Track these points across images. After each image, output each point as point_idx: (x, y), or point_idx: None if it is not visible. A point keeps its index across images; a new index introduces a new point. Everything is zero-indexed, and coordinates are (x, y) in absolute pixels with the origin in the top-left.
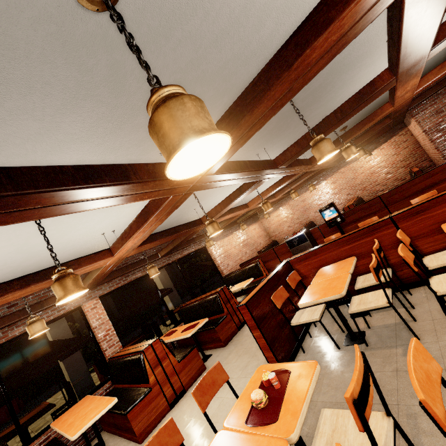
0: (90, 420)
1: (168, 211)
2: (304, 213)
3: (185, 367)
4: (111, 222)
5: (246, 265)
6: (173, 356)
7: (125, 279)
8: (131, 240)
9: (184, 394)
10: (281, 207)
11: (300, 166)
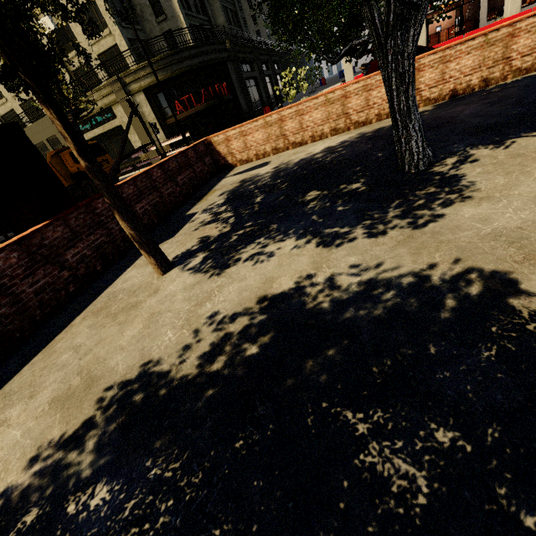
0: None
1: None
2: None
3: None
4: None
5: None
6: None
7: None
8: None
9: None
10: None
11: None
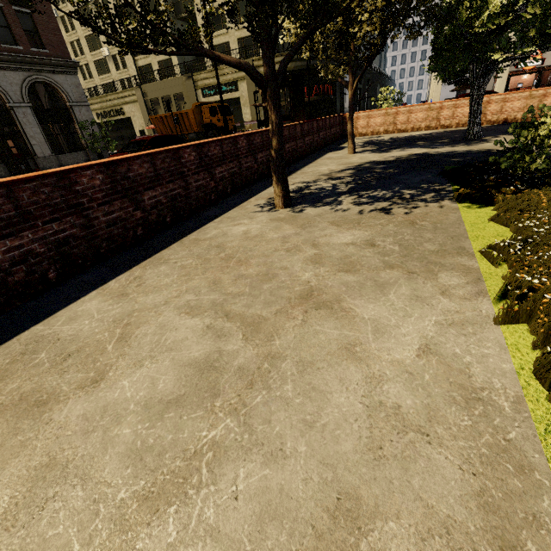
0: None
1: None
2: None
3: None
4: None
5: None
6: None
7: None
8: None
9: None
10: None
11: None
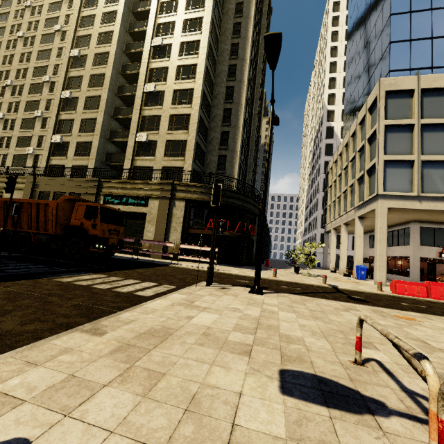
0: None
1: None
2: None
3: None
4: None
5: None
6: None
7: None
8: None
9: None
10: None
11: None
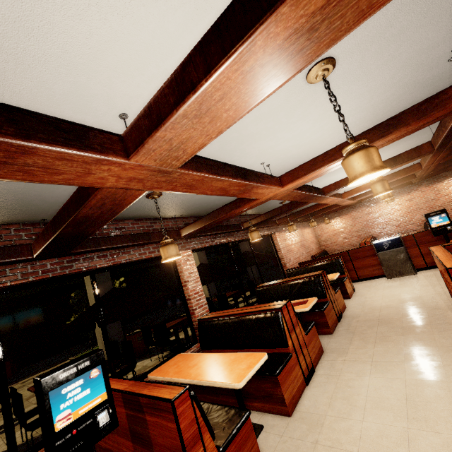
0: (247, 370)
1: (407, 132)
2: (366, 227)
3: (309, 342)
4: (287, 148)
5: (322, 261)
6: (301, 326)
7: (212, 240)
8: (332, 164)
9: (314, 372)
10: (341, 216)
11: (444, 155)
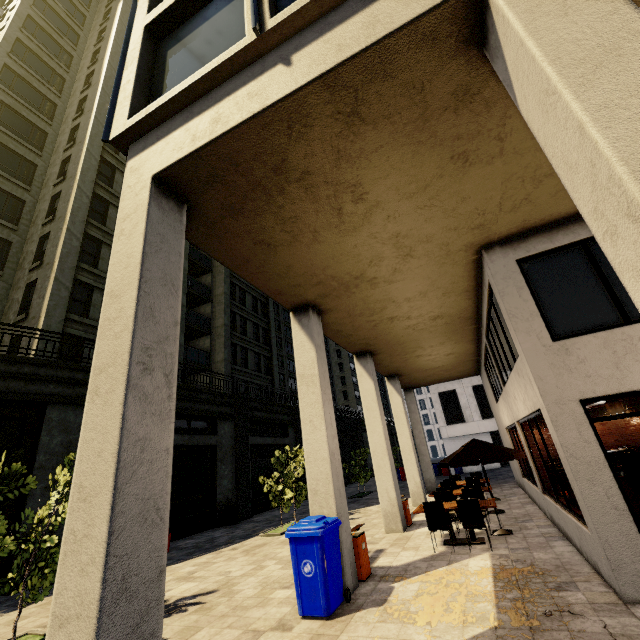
0: None
1: None
2: None
3: None
4: None
5: None
6: None
7: None
8: None
9: None
10: None
11: None
